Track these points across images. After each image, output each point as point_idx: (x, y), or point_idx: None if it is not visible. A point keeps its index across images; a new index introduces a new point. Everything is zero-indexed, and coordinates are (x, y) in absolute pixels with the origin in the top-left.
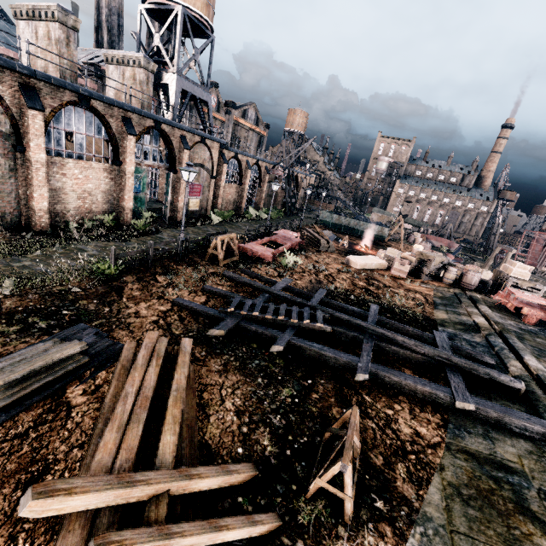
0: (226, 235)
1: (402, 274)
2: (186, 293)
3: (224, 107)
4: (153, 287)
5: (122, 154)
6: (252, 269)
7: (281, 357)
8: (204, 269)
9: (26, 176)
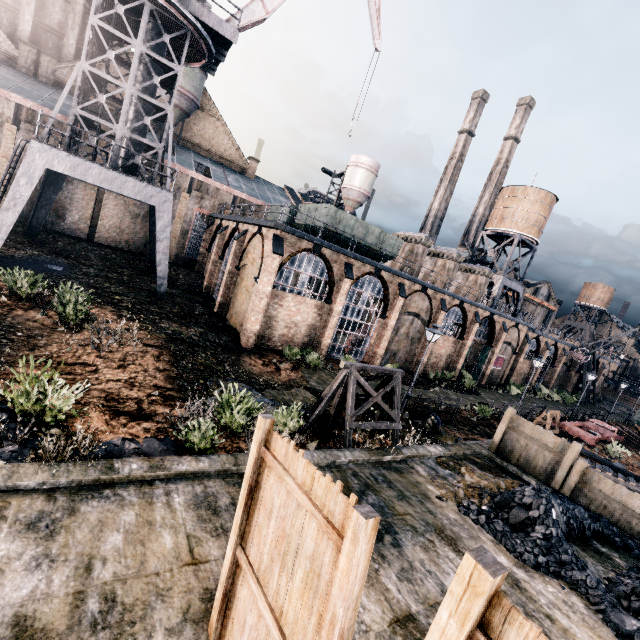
0: (553, 411)
1: None
2: None
3: None
4: None
5: (466, 333)
6: None
7: None
8: None
9: (422, 342)
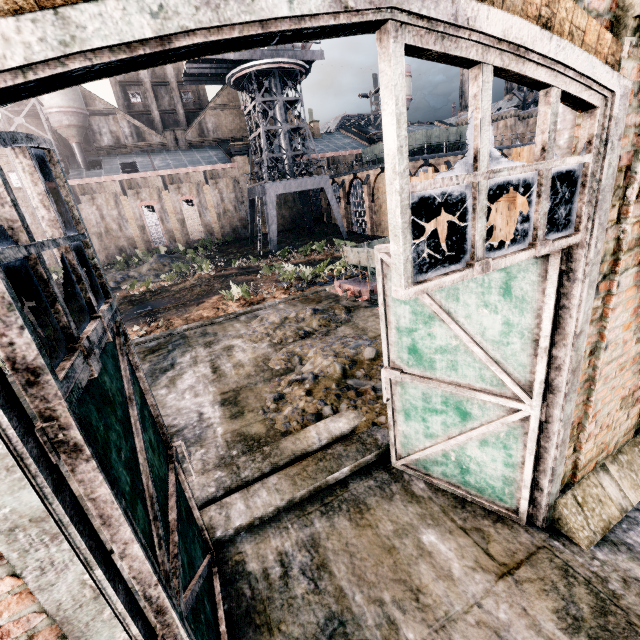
0: None
1: None
2: None
3: None
4: None
5: None
6: None
7: None
8: None
9: None
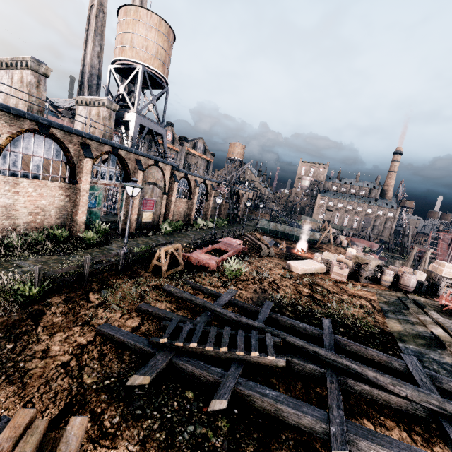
0: (170, 246)
1: (342, 277)
2: (118, 315)
3: (178, 141)
4: (81, 309)
5: (78, 174)
6: (196, 279)
7: (224, 415)
8: (145, 281)
9: None
